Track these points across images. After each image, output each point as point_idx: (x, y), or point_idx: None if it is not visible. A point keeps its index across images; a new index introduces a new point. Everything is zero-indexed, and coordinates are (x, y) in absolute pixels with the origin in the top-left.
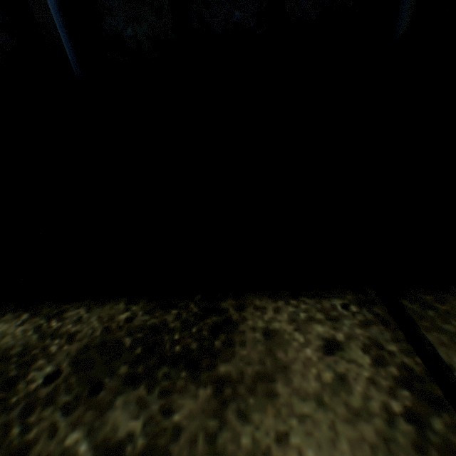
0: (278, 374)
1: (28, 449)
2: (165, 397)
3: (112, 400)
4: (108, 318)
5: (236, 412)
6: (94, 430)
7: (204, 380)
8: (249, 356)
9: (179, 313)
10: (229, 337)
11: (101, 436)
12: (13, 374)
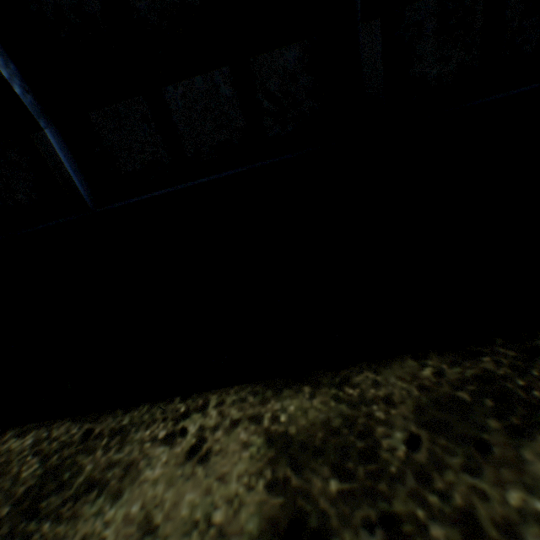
0: None
1: (471, 514)
2: None
3: (518, 455)
4: (410, 377)
5: None
6: (531, 487)
7: None
8: None
9: (493, 359)
10: None
11: None
12: (361, 445)
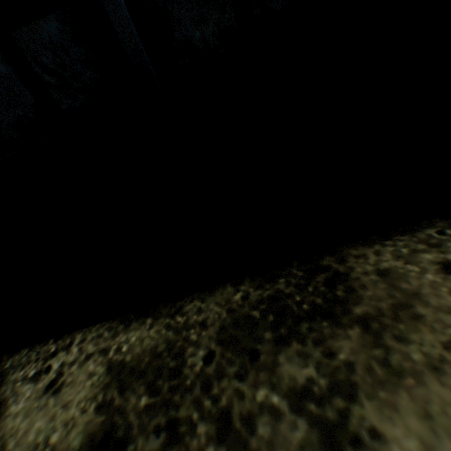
0: (412, 301)
1: (228, 412)
2: (321, 345)
3: (275, 360)
4: (225, 302)
5: (393, 338)
6: (275, 385)
7: (347, 323)
8: (376, 295)
9: (287, 280)
10: (347, 285)
11: (285, 387)
12: (172, 365)
